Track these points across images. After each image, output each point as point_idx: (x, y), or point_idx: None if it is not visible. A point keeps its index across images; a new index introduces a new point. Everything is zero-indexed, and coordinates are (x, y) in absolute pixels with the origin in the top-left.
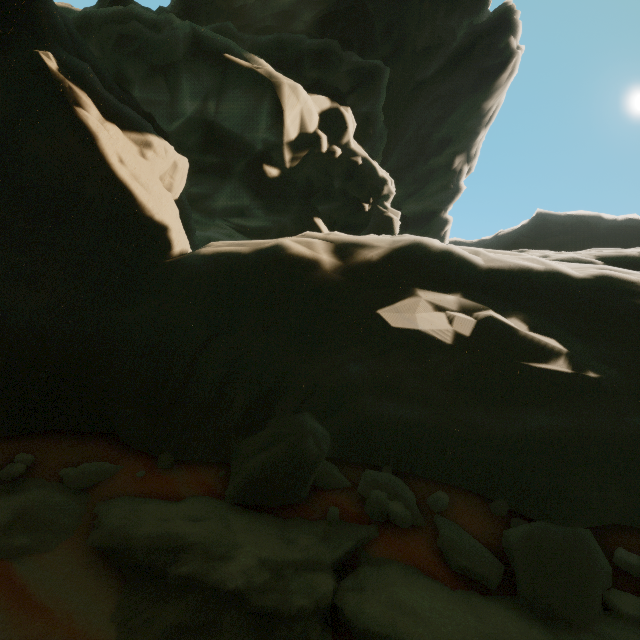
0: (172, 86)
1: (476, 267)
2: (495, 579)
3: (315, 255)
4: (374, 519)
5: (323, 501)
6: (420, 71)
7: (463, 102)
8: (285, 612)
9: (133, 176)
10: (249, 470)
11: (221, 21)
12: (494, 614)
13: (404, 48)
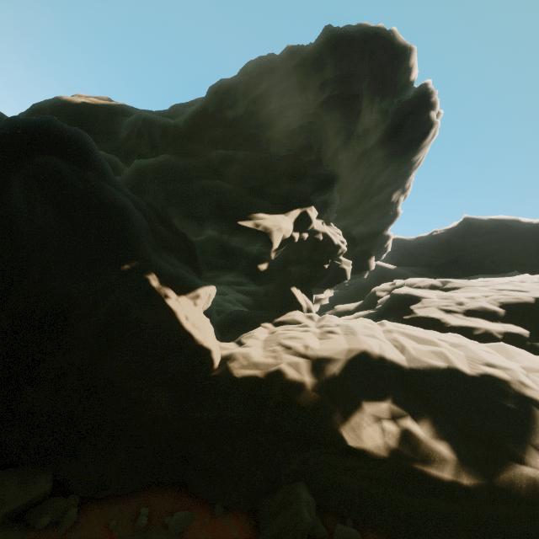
0: (201, 225)
1: (402, 368)
2: None
3: (301, 378)
4: None
5: None
6: (362, 145)
7: (396, 160)
8: None
9: (192, 324)
10: (272, 530)
11: (219, 130)
12: None
13: (350, 140)
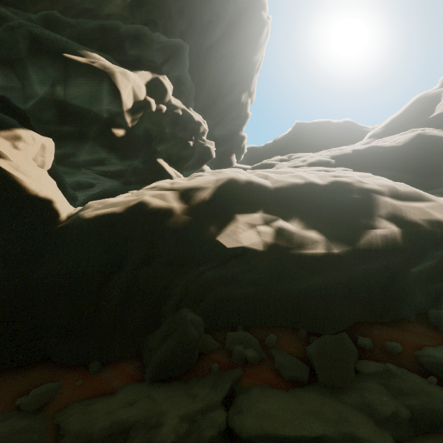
0: (21, 76)
1: (268, 189)
2: (306, 377)
3: (168, 205)
4: (239, 363)
5: (207, 361)
6: (208, 38)
7: (240, 58)
8: (202, 442)
9: (13, 167)
10: (157, 359)
11: (45, 3)
12: (308, 397)
13: (195, 24)
